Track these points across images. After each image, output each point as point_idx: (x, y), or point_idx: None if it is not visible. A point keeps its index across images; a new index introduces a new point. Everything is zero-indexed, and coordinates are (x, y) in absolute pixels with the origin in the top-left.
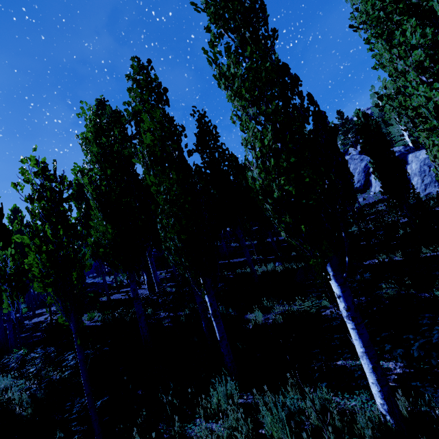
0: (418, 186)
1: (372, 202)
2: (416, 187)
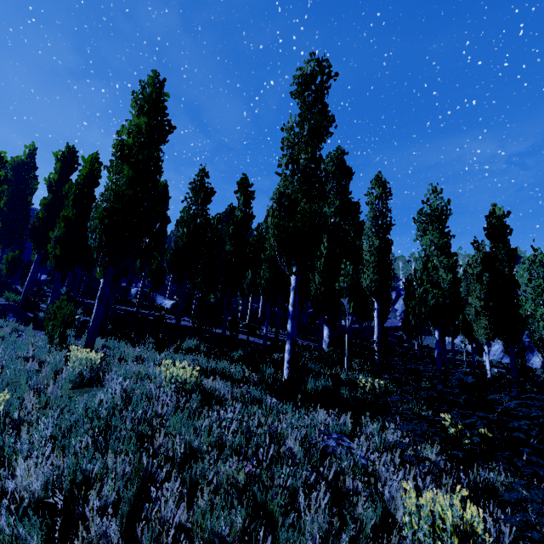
0: (497, 354)
1: (450, 350)
2: (494, 353)
